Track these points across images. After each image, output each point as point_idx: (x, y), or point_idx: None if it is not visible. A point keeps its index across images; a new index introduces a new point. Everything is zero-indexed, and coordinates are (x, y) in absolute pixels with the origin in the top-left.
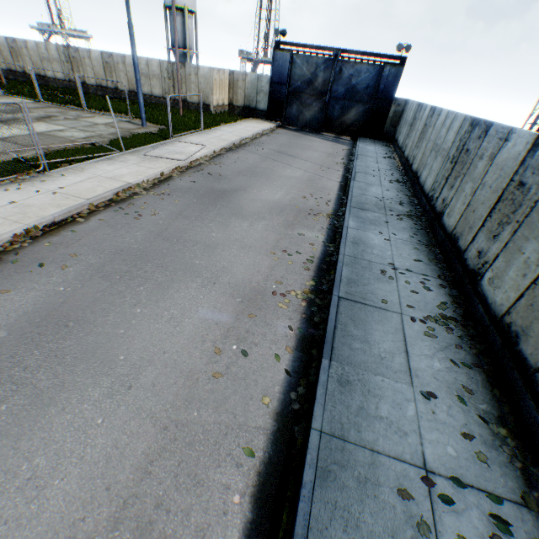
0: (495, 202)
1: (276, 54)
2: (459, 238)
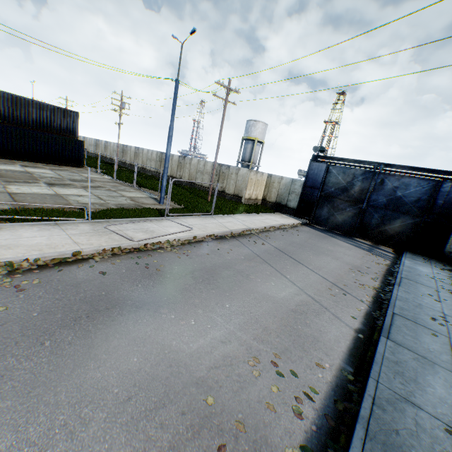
0: None
1: (312, 164)
2: None
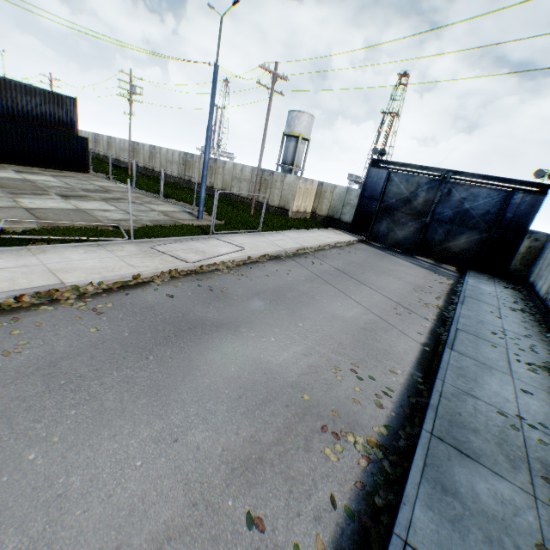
0: None
1: (371, 170)
2: None
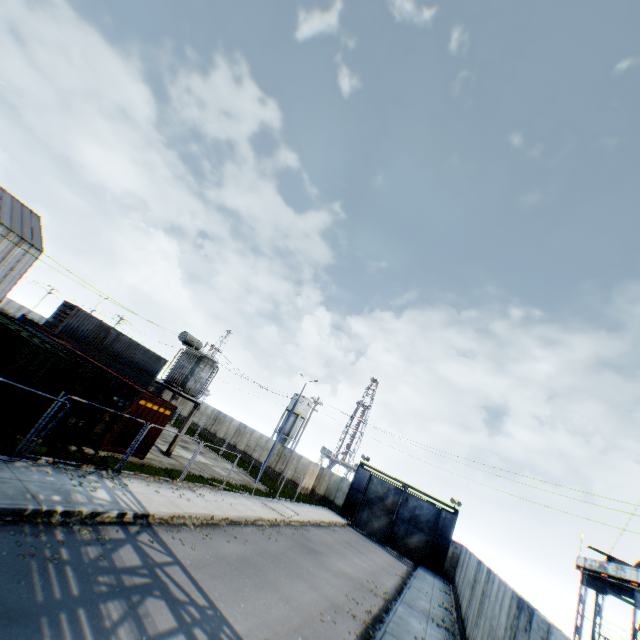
0: (478, 604)
1: (360, 468)
2: (469, 636)
